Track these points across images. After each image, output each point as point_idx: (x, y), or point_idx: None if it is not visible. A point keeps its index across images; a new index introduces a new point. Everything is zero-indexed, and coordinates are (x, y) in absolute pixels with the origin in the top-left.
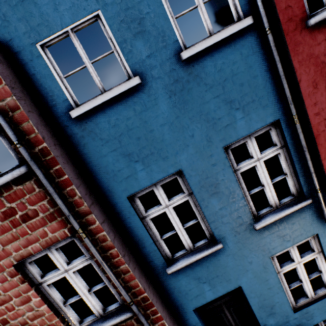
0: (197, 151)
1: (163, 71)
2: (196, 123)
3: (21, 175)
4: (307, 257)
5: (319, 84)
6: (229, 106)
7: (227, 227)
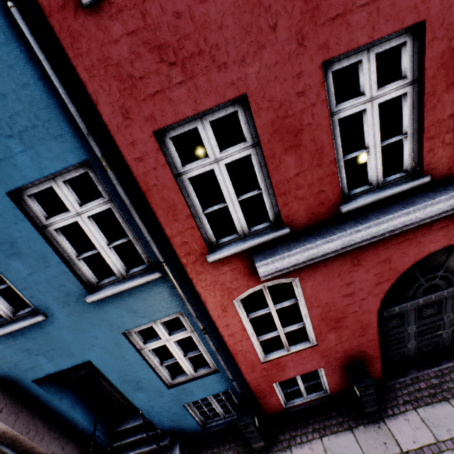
0: None
1: None
2: None
3: None
4: (179, 336)
5: (133, 113)
6: None
7: (50, 296)
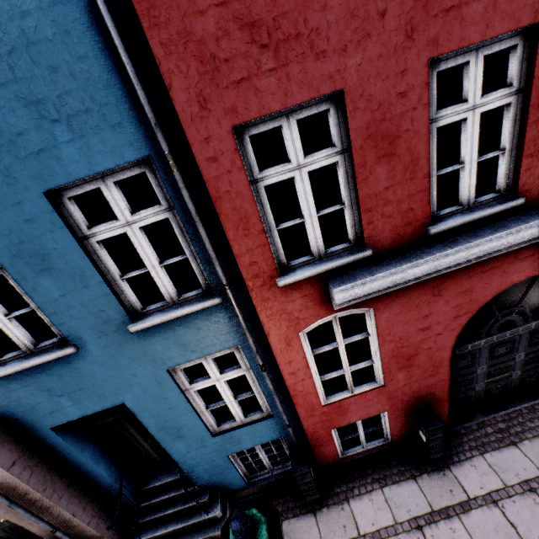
0: None
1: None
2: None
3: None
4: (231, 374)
5: (212, 103)
6: (37, 112)
7: (84, 324)
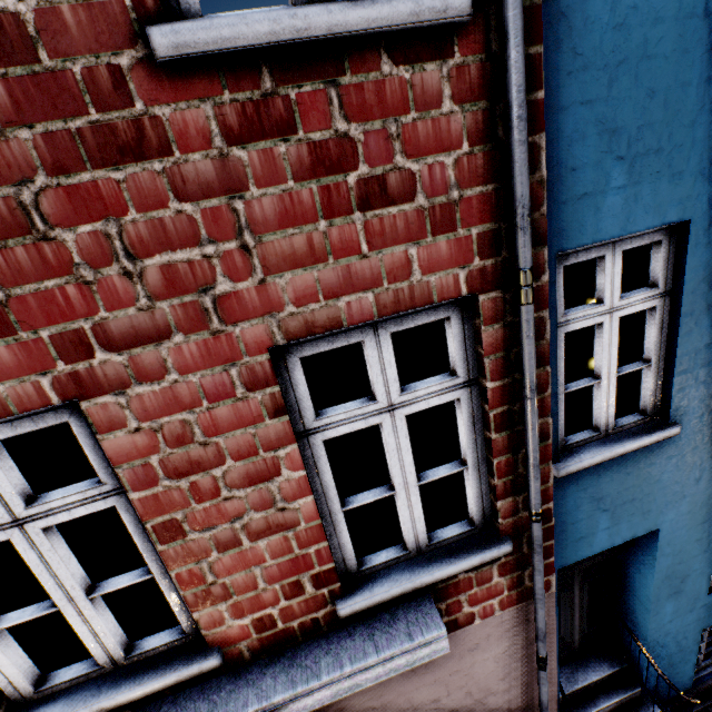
0: None
1: None
2: None
3: (423, 30)
4: None
5: None
6: None
7: (700, 392)
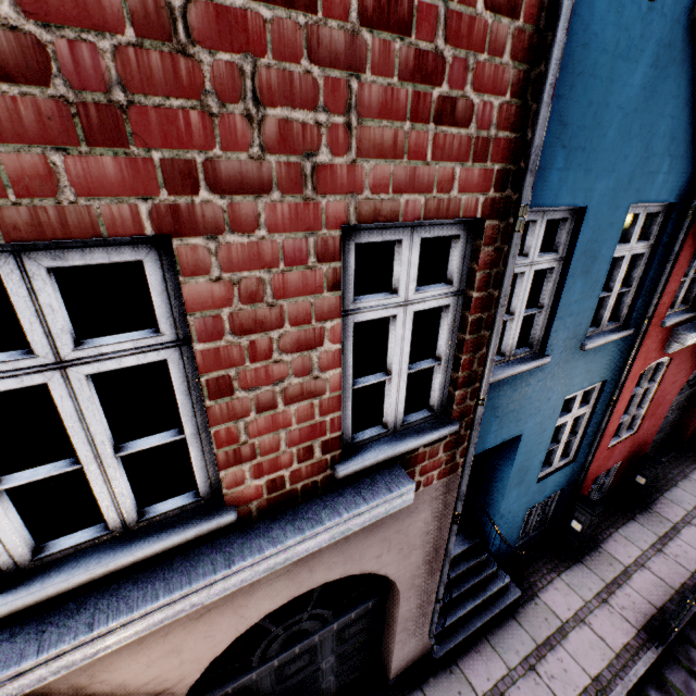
0: (614, 189)
1: (673, 11)
2: (640, 140)
3: None
4: (581, 411)
5: None
6: (669, 145)
7: (564, 334)
